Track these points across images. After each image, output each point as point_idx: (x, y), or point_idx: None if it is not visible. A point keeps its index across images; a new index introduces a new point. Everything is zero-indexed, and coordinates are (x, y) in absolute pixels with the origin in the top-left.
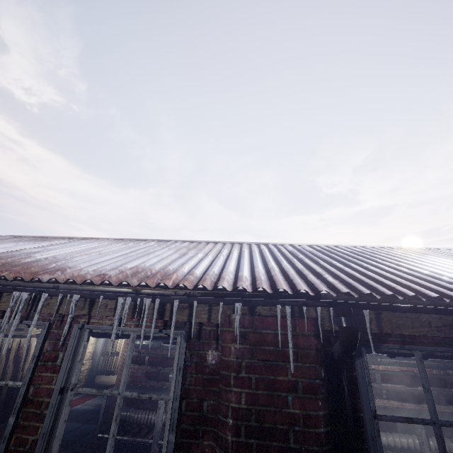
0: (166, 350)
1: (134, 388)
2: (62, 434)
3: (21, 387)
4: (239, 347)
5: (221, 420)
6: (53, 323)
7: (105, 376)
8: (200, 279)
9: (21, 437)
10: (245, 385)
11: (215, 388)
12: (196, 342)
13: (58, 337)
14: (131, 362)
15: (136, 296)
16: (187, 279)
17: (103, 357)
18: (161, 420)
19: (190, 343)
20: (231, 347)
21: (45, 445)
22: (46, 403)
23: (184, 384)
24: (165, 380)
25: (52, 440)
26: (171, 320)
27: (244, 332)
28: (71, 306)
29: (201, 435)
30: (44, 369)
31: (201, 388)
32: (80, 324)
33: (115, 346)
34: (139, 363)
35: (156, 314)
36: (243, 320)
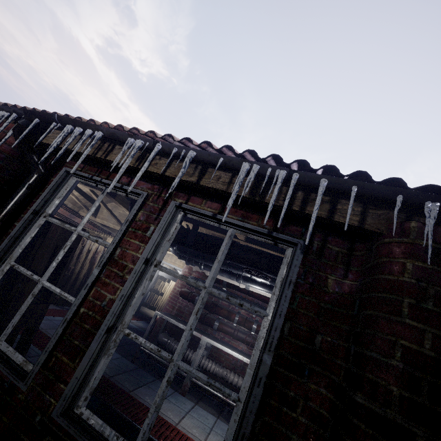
0: (217, 297)
1: (179, 320)
2: (138, 305)
3: (110, 244)
4: (423, 267)
5: (374, 359)
6: (150, 196)
7: (148, 309)
8: (346, 177)
9: (100, 292)
10: (432, 322)
11: (337, 323)
12: (315, 260)
13: (152, 210)
14: (182, 296)
15: (266, 165)
16: (332, 168)
17: (150, 292)
18: (199, 360)
19: (306, 259)
20: (405, 263)
21: (121, 308)
22: (129, 269)
23: (291, 303)
24: (210, 325)
25: (127, 306)
26: (302, 211)
27: (434, 248)
28: (185, 160)
29: (307, 374)
30: (133, 235)
31: (315, 316)
32: (177, 202)
33: (161, 287)
34: (189, 299)
35: (292, 191)
36: (434, 232)
